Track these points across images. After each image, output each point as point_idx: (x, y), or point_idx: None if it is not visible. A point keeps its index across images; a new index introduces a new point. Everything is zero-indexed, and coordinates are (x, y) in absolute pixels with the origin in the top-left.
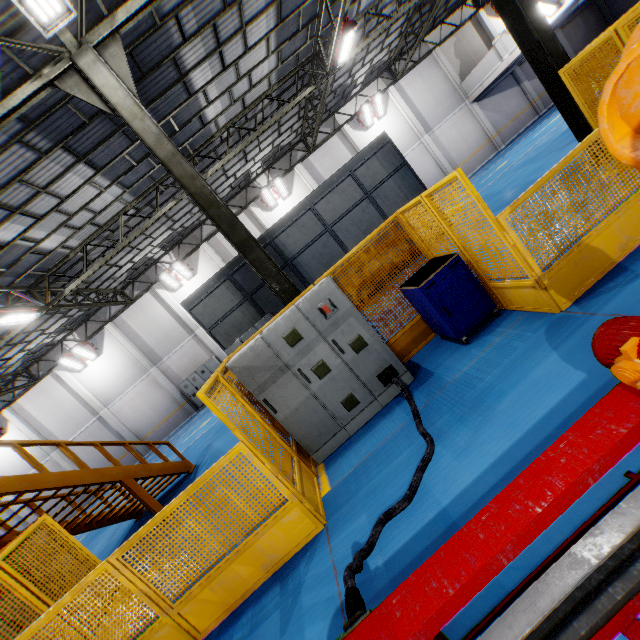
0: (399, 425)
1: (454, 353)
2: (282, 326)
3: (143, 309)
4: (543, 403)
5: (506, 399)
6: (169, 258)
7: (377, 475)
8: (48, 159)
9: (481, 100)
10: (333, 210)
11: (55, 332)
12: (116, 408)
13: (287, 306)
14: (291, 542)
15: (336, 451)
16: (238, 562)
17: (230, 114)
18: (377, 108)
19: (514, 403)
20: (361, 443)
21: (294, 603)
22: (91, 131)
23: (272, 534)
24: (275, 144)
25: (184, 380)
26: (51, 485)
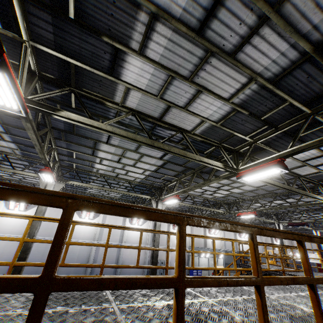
0: None
1: None
2: None
3: (162, 225)
4: None
5: None
6: None
7: None
8: None
9: None
10: None
11: None
12: None
13: None
14: None
15: None
16: None
17: (242, 219)
18: (246, 235)
19: None
20: None
21: None
22: None
23: None
24: None
25: None
26: None
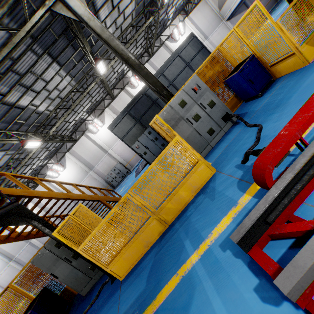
0: (238, 132)
1: (255, 102)
2: (177, 99)
3: (82, 144)
4: (313, 88)
5: (292, 97)
6: (90, 118)
7: (235, 147)
8: (41, 60)
9: (230, 19)
10: (172, 74)
11: (43, 159)
12: (76, 192)
13: (173, 96)
14: (202, 180)
15: (207, 154)
16: (181, 190)
17: (115, 36)
18: (180, 30)
19: (297, 96)
20: (220, 146)
21: (214, 192)
22: (58, 44)
23: (194, 176)
24: (134, 54)
25: (106, 175)
26: (75, 198)
